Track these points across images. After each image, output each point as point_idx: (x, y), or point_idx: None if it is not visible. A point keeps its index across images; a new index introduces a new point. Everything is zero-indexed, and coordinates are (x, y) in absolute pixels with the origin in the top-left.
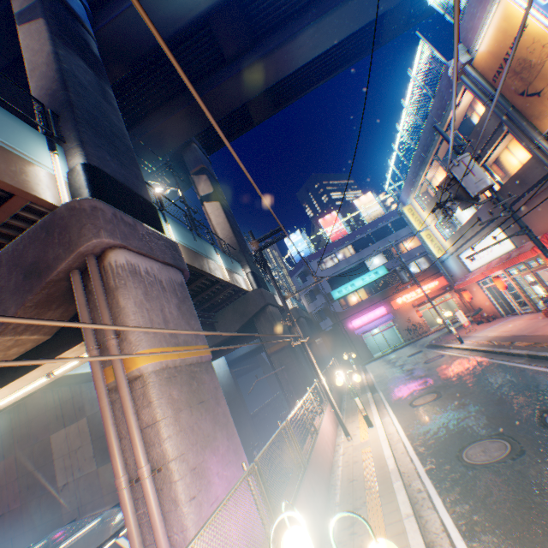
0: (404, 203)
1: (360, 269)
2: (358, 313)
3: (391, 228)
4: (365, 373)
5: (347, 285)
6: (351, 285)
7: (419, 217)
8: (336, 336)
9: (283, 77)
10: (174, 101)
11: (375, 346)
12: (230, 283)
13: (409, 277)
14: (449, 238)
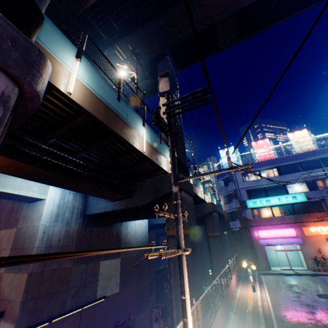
0: None
1: (278, 189)
2: (266, 226)
3: (321, 162)
4: (260, 287)
5: (262, 199)
6: (266, 200)
7: None
8: (240, 237)
9: None
10: (159, 16)
11: (274, 259)
12: (146, 156)
13: None
14: None
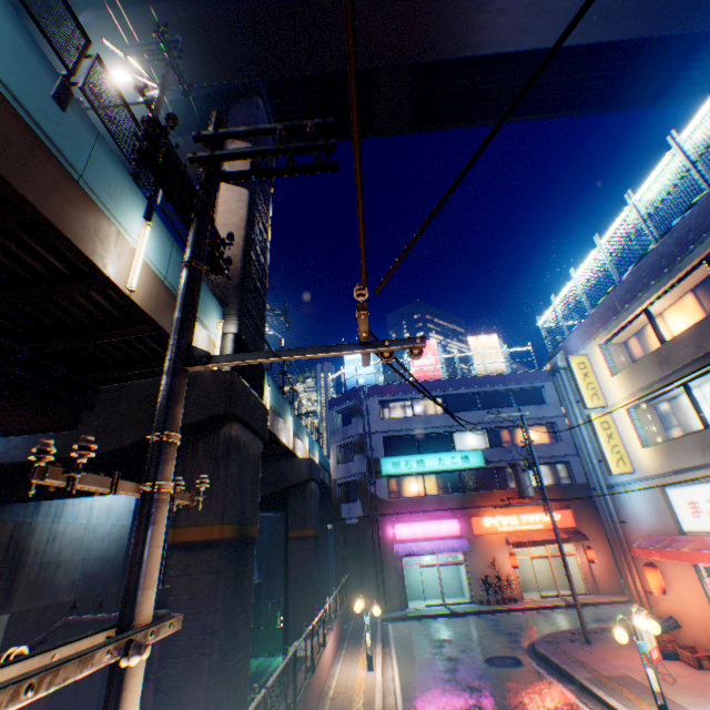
0: (571, 352)
1: (441, 440)
2: (411, 514)
3: (513, 397)
4: (384, 656)
5: (411, 458)
6: (418, 461)
7: (596, 383)
8: (359, 538)
9: (454, 56)
10: None
11: (417, 585)
12: (139, 308)
13: (537, 490)
14: (658, 443)
